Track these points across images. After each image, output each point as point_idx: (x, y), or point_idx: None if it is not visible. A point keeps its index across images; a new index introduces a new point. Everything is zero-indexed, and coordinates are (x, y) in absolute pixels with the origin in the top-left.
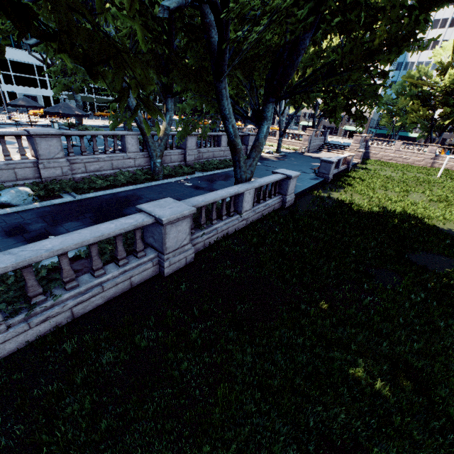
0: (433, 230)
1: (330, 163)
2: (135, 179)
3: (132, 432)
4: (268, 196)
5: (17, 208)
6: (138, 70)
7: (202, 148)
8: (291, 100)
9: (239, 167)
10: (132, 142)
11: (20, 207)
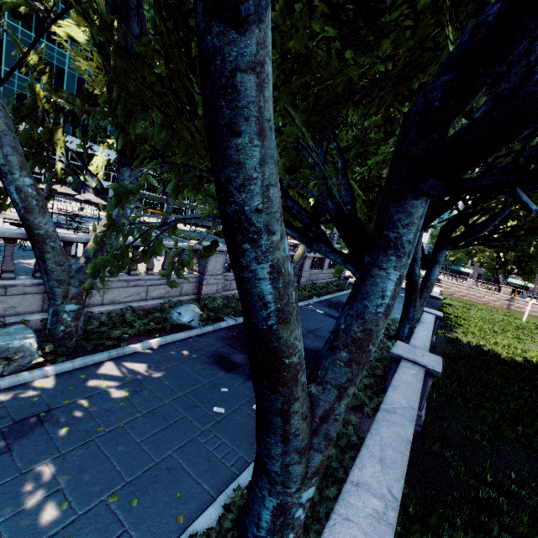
0: None
1: (438, 299)
2: None
3: None
4: None
5: (197, 331)
6: None
7: (310, 270)
8: None
9: (414, 306)
10: None
11: (199, 330)
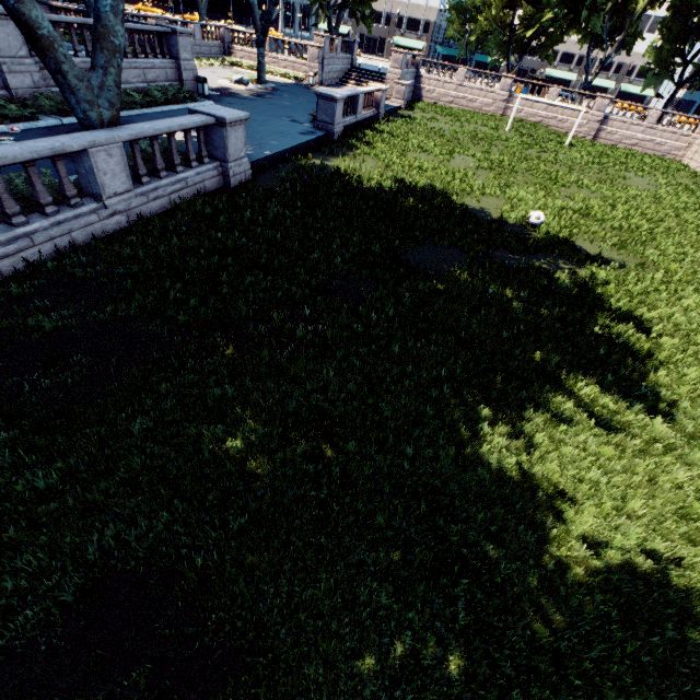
0: (458, 212)
1: (333, 101)
2: None
3: None
4: (185, 163)
5: None
6: None
7: None
8: None
9: (69, 88)
10: None
11: None
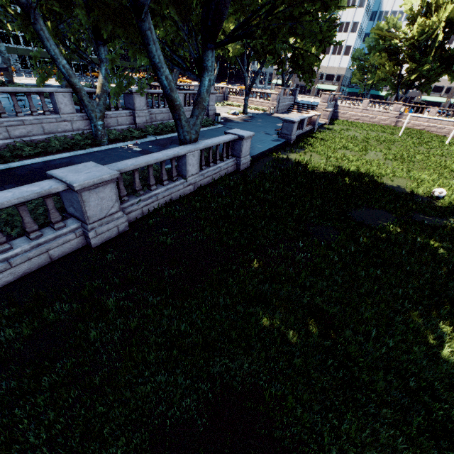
0: (380, 187)
1: (292, 123)
2: (73, 144)
3: (23, 404)
4: (220, 158)
5: None
6: (60, 9)
7: (155, 109)
8: (254, 53)
9: (181, 126)
10: (64, 101)
11: None
